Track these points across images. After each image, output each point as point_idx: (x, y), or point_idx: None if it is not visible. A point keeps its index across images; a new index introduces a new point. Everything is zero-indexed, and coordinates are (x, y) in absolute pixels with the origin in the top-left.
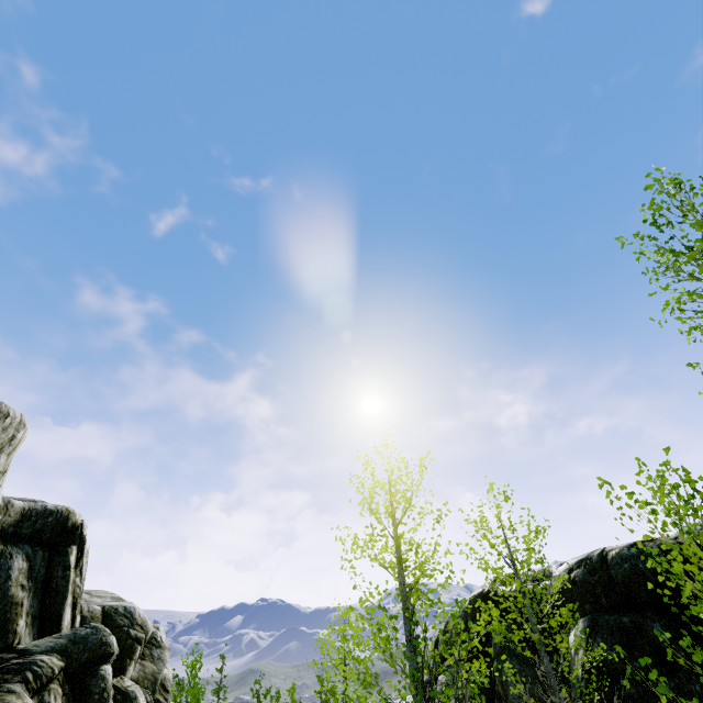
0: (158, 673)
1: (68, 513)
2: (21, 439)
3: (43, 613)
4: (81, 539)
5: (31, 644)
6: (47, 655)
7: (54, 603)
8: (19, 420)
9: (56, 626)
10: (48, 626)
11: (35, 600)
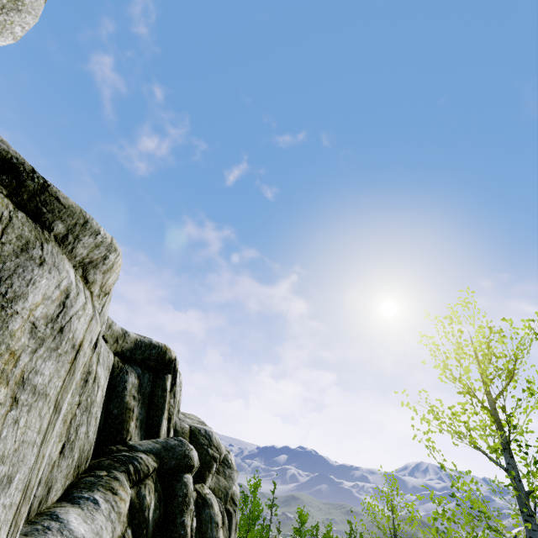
0: (229, 489)
1: (166, 349)
2: (114, 263)
3: (148, 421)
4: (175, 371)
5: (137, 442)
6: (146, 454)
7: (155, 415)
8: (109, 241)
9: (156, 433)
10: (151, 432)
11: (143, 409)
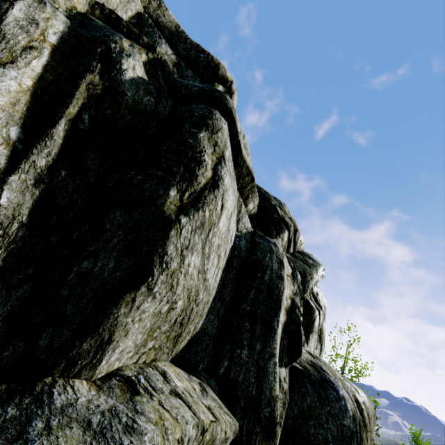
0: (308, 275)
1: (218, 63)
2: None
3: None
4: (229, 91)
5: None
6: None
7: None
8: None
9: None
10: None
11: None
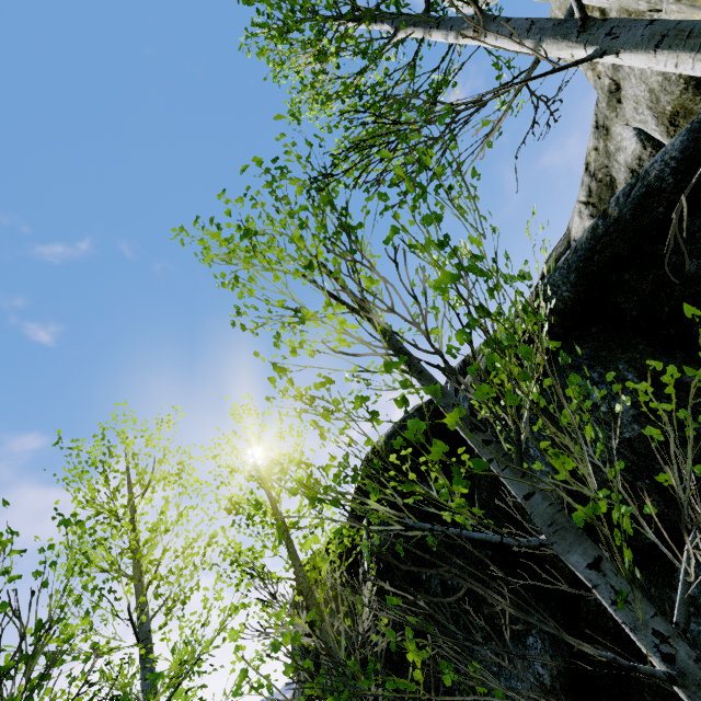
0: None
1: None
2: None
3: None
4: None
5: None
6: None
7: None
8: None
9: None
10: None
11: None
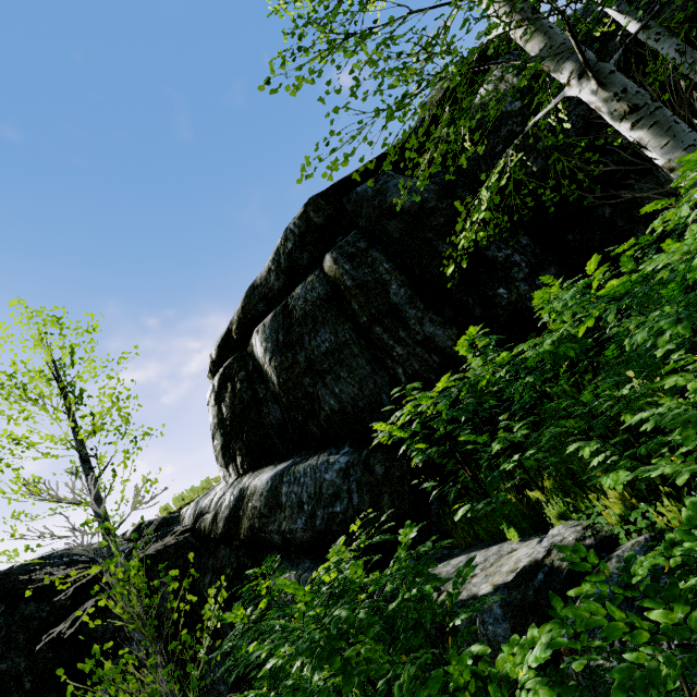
0: None
1: None
2: None
3: None
4: None
5: None
6: None
7: None
8: None
9: None
10: None
11: None
